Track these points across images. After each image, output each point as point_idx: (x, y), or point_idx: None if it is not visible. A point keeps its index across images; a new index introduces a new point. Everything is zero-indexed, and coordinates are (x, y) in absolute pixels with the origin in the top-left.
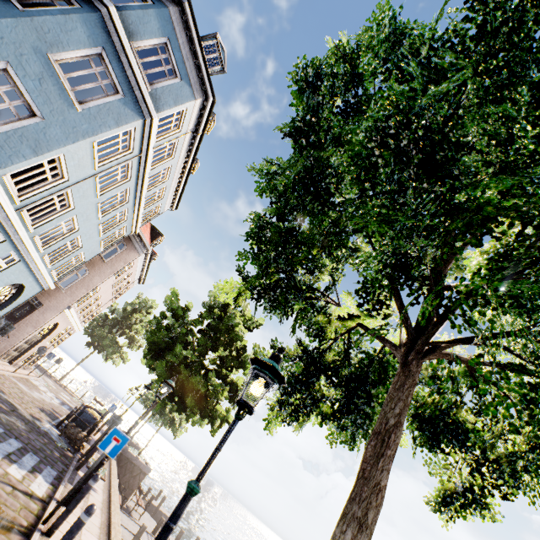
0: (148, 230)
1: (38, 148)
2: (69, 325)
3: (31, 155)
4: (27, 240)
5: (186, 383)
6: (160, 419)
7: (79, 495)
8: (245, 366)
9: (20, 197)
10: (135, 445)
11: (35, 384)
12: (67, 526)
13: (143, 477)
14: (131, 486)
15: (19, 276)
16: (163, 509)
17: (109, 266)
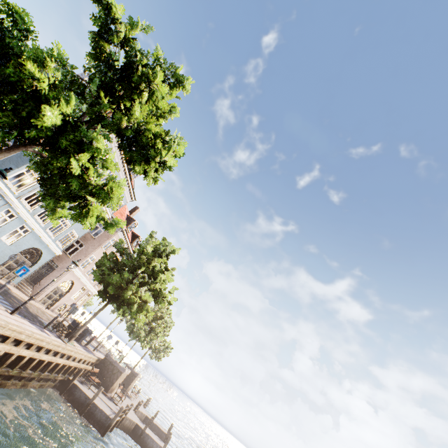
0: (123, 218)
1: (18, 165)
2: (84, 285)
3: (15, 168)
4: (29, 216)
5: (108, 279)
6: (154, 355)
7: (0, 288)
8: (156, 273)
9: (18, 191)
10: (134, 371)
11: (64, 323)
12: (1, 312)
13: (120, 374)
14: (111, 380)
15: (35, 242)
16: (158, 424)
17: (97, 241)
